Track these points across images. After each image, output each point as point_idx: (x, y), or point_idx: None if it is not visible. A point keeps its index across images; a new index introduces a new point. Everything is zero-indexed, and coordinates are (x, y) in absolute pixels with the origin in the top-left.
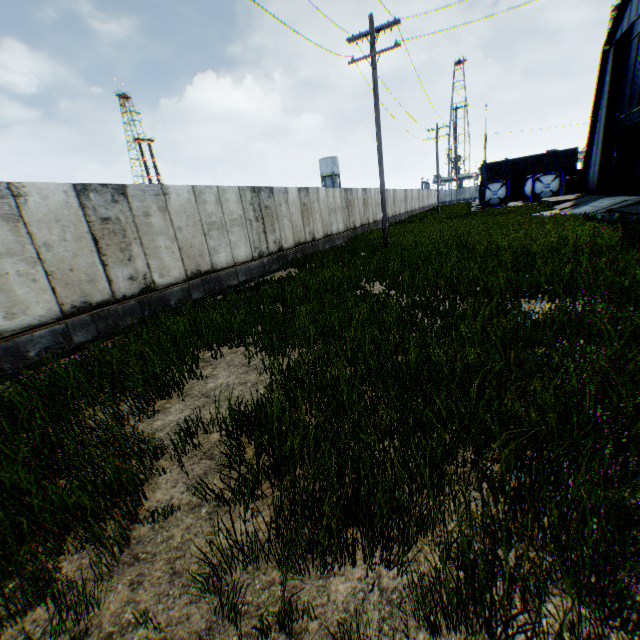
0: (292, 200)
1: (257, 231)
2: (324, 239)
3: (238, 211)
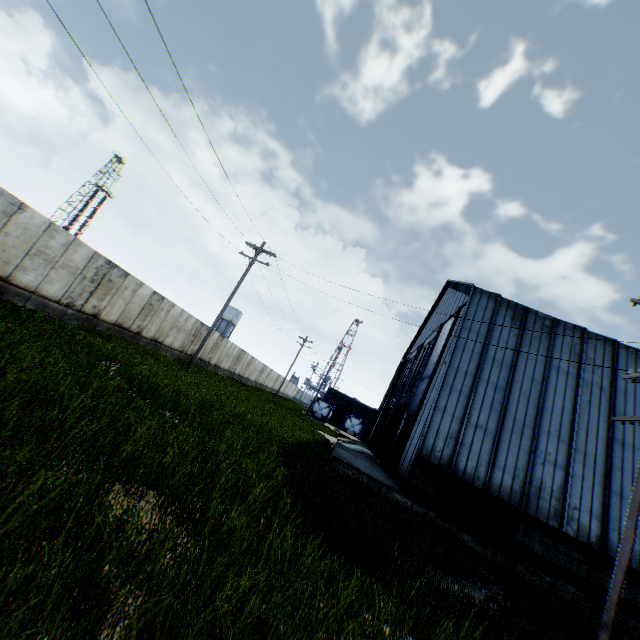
0: (142, 294)
1: (85, 288)
2: (151, 341)
3: (80, 264)
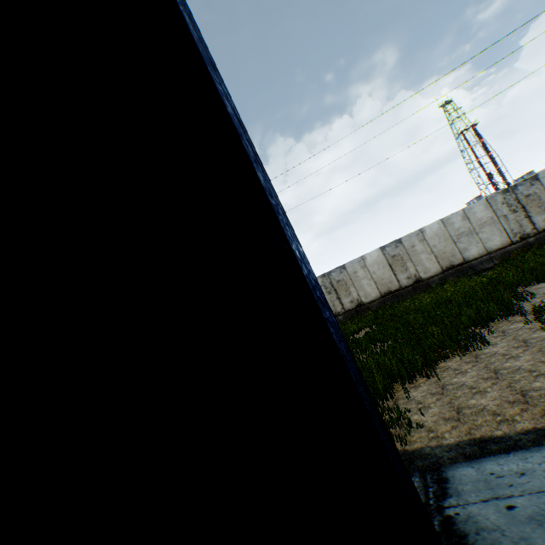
0: None
1: None
2: None
3: None
